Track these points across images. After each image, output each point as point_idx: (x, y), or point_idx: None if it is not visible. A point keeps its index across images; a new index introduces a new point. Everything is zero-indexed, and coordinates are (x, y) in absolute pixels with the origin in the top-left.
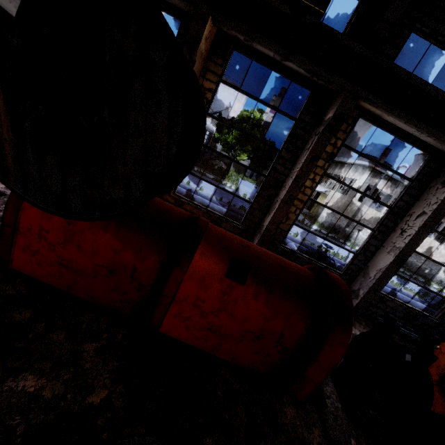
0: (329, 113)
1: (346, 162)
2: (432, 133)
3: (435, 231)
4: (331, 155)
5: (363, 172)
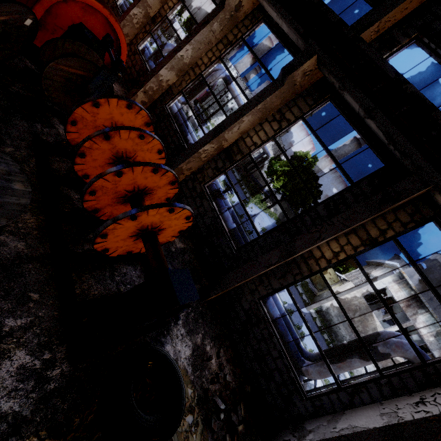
0: None
1: (383, 264)
2: (282, 14)
3: (275, 140)
4: (230, 43)
5: (387, 272)
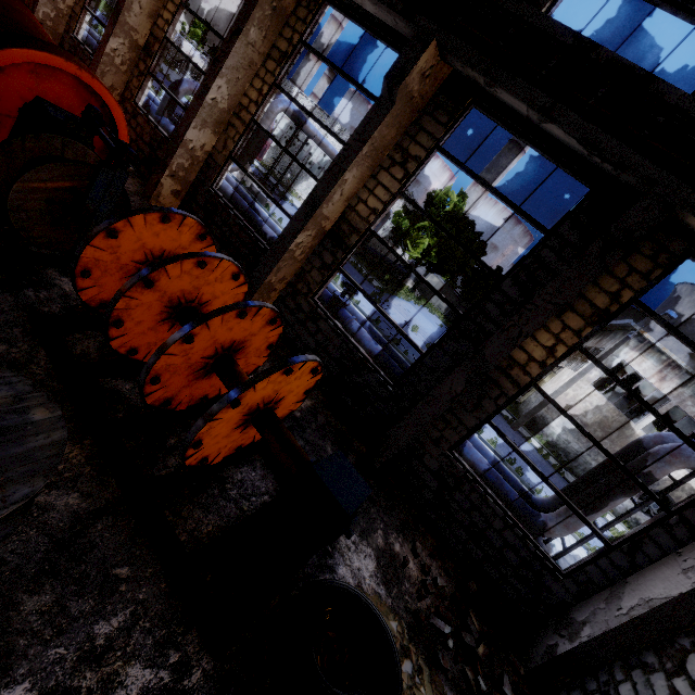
0: None
1: (608, 327)
2: None
3: (404, 196)
4: (285, 55)
5: (619, 338)
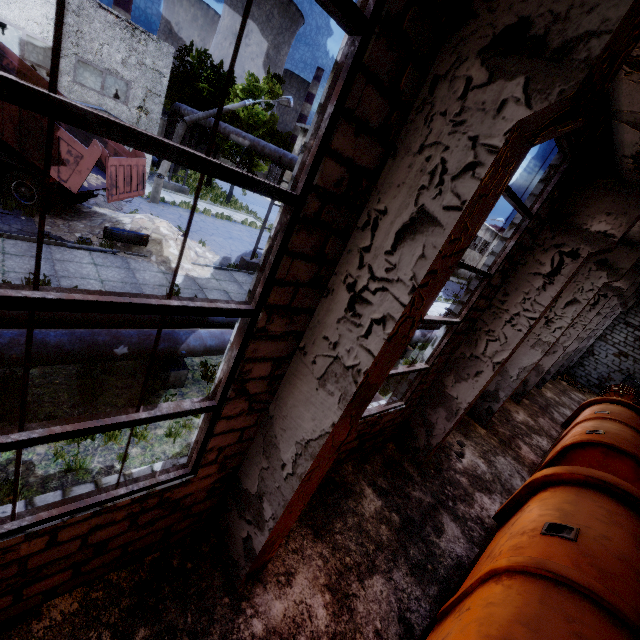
0: (618, 282)
1: None
2: None
3: None
4: None
5: None
